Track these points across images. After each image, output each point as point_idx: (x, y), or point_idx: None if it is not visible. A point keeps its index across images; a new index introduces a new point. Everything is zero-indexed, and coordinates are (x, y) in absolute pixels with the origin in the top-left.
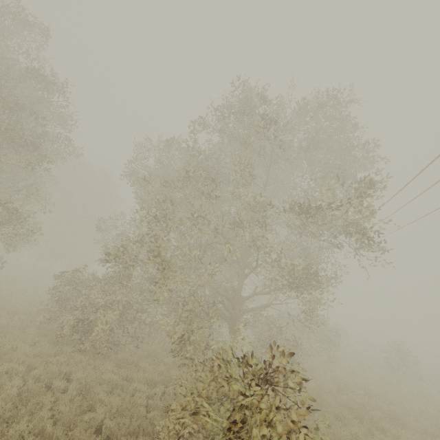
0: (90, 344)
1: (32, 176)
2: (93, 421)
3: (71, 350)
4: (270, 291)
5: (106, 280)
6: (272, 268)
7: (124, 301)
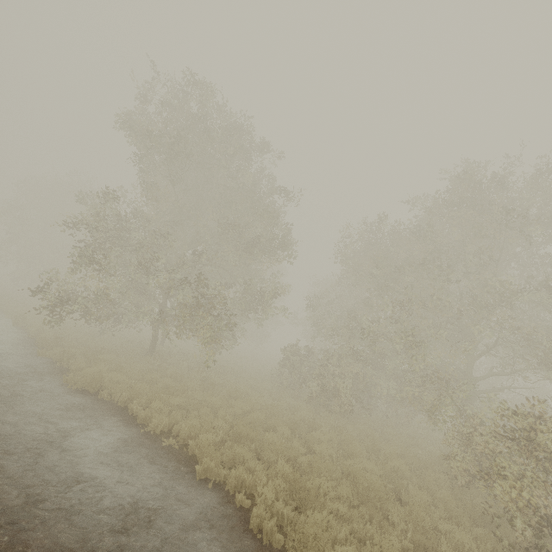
0: (339, 407)
1: (256, 264)
2: (388, 456)
3: (324, 410)
4: (513, 372)
5: (344, 354)
6: (504, 348)
7: (360, 373)
